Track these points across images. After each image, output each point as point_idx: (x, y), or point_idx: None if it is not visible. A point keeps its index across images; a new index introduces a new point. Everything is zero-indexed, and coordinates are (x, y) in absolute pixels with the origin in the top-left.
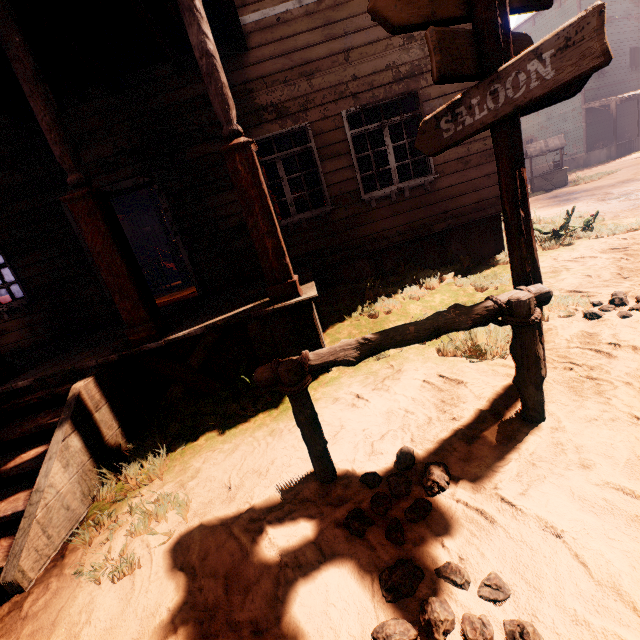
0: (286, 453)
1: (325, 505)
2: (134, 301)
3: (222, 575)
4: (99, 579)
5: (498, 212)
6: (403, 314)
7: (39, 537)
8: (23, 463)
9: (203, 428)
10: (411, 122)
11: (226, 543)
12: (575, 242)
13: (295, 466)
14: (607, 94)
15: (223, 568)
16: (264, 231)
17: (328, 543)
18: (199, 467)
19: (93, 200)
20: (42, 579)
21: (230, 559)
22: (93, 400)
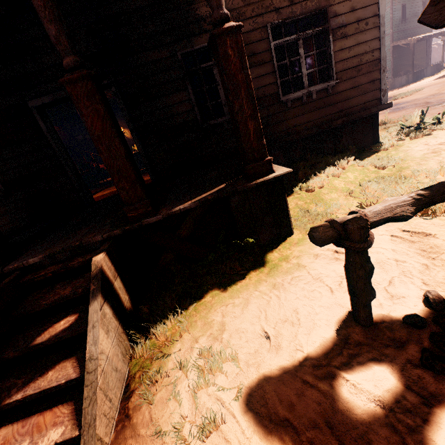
0: (303, 303)
1: (383, 347)
2: (131, 181)
3: (324, 425)
4: (185, 439)
5: (379, 111)
6: (332, 188)
7: (104, 402)
8: (59, 332)
9: (203, 287)
10: (318, 36)
11: (304, 392)
12: (432, 133)
13: (322, 314)
14: (406, 36)
15: (319, 418)
16: (247, 114)
17: (417, 384)
18: (222, 321)
19: (91, 83)
20: (117, 442)
21: (319, 407)
22: (111, 270)
